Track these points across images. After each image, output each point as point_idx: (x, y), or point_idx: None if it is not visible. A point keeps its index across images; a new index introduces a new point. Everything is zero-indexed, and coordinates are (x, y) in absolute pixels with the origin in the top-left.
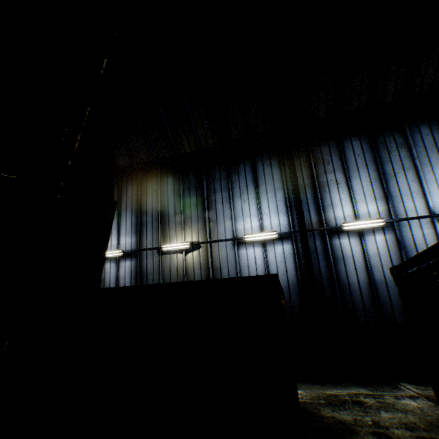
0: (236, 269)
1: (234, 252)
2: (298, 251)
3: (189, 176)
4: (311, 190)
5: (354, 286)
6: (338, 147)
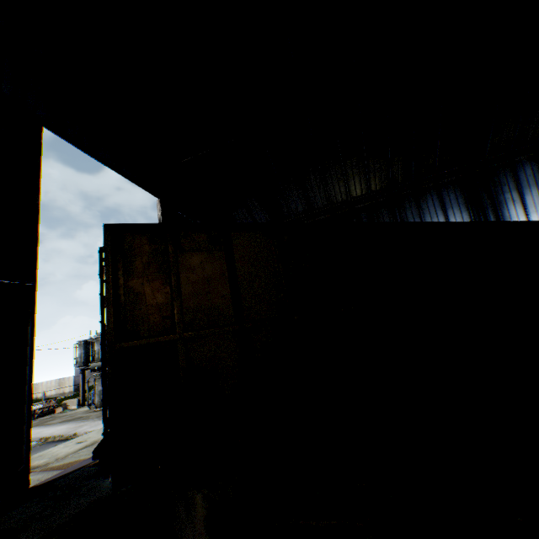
0: None
1: None
2: None
3: (381, 209)
4: (491, 208)
5: None
6: (511, 171)
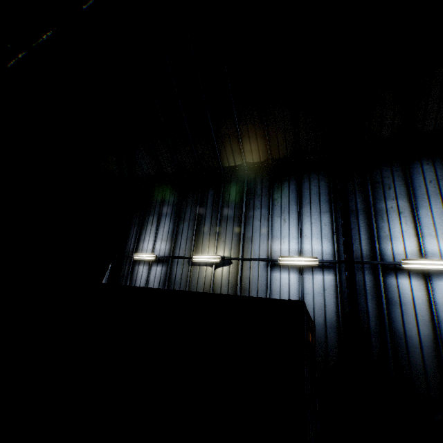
0: (267, 293)
1: (266, 274)
2: (341, 285)
3: (230, 189)
4: (365, 216)
5: (412, 340)
6: (403, 171)
